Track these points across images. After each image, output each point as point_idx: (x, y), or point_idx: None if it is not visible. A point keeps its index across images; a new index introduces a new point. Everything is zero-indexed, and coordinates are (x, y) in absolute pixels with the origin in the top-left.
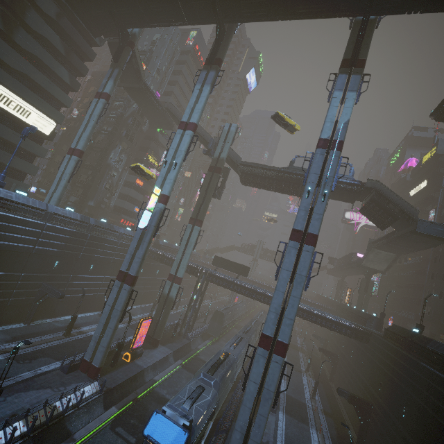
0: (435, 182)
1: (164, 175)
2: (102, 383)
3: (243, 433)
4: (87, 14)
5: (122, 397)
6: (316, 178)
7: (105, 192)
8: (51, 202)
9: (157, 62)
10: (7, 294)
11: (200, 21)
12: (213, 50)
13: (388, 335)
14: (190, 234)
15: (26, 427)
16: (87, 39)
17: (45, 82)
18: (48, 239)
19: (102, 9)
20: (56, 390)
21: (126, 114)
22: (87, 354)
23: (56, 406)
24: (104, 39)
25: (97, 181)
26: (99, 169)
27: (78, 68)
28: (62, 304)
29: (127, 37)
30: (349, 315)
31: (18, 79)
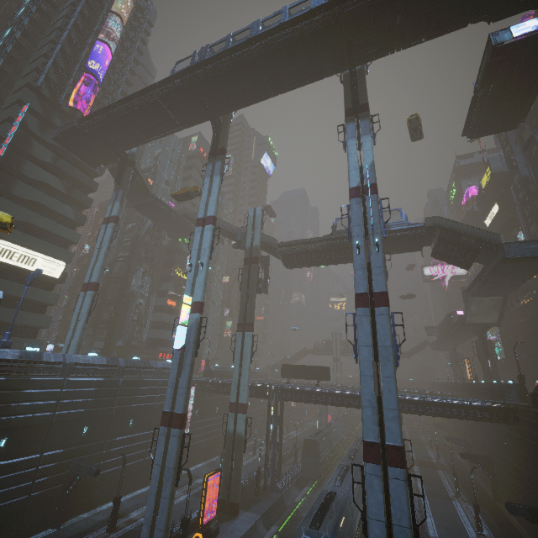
0: (507, 203)
1: (192, 280)
2: None
3: None
4: (82, 150)
5: None
6: (361, 230)
7: (134, 325)
8: (70, 352)
9: (163, 174)
10: (26, 488)
11: (194, 122)
12: (213, 143)
13: (537, 401)
14: (242, 343)
15: None
16: (87, 172)
17: (49, 225)
18: (71, 398)
19: (96, 141)
20: None
21: (141, 233)
22: None
23: None
24: (104, 168)
25: (122, 315)
26: (122, 301)
27: (82, 201)
28: (100, 487)
29: (126, 158)
30: (480, 394)
31: (20, 229)
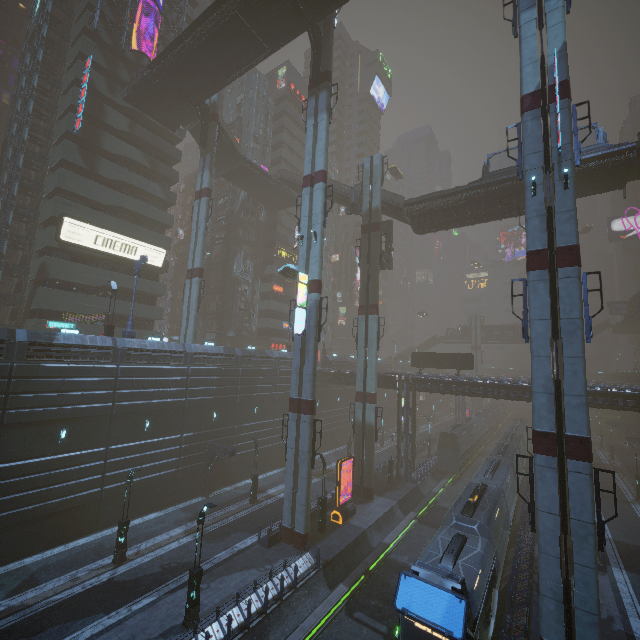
0: None
1: (306, 255)
2: (315, 555)
3: (560, 601)
4: (158, 108)
5: (348, 572)
6: (539, 159)
7: (242, 315)
8: (187, 342)
9: (250, 129)
10: (175, 463)
11: (285, 39)
12: (314, 65)
13: None
14: (366, 328)
15: (242, 616)
16: (167, 138)
17: (141, 208)
18: (197, 386)
19: (171, 93)
20: (262, 570)
21: (235, 209)
22: (285, 519)
23: (268, 587)
24: (184, 130)
25: (229, 304)
26: (226, 289)
27: (168, 176)
28: (236, 466)
29: (207, 111)
30: None
31: (115, 216)
